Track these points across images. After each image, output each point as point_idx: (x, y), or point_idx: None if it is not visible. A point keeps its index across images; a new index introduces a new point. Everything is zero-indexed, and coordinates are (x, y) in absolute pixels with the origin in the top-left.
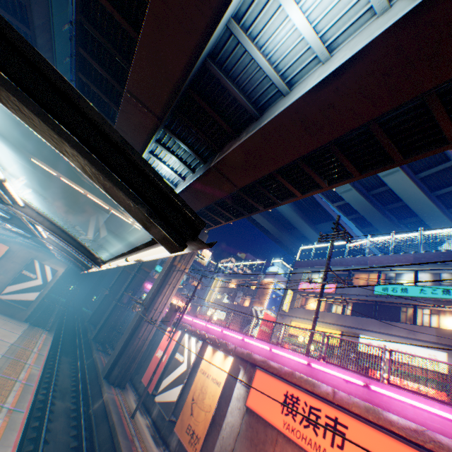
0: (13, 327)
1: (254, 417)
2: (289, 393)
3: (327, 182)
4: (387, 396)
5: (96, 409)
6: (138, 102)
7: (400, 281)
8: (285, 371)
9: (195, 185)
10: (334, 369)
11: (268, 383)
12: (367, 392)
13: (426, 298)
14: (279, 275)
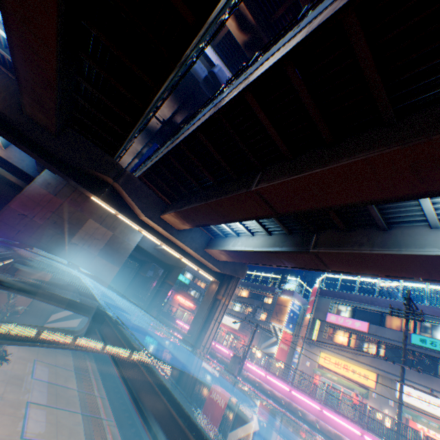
0: (64, 361)
1: None
2: None
3: None
4: None
5: None
6: (262, 199)
7: (436, 333)
8: None
9: (277, 253)
10: None
11: None
12: None
13: None
14: (296, 294)
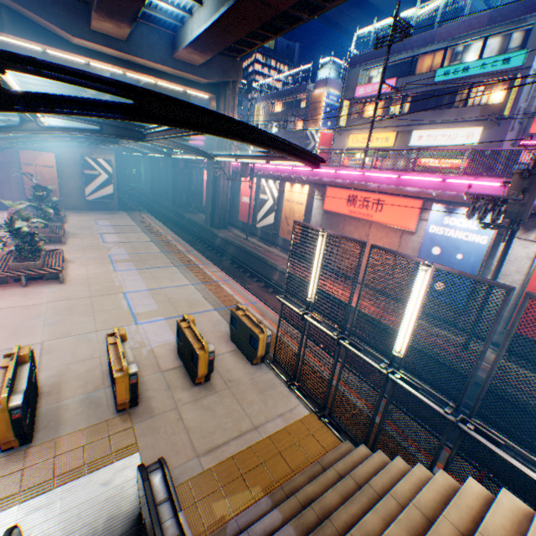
0: (120, 217)
1: (330, 215)
2: (350, 196)
3: None
4: (409, 180)
5: (220, 244)
6: None
7: (465, 58)
8: (347, 184)
9: (226, 19)
10: (380, 173)
11: (336, 194)
12: (398, 181)
13: (484, 75)
14: (331, 82)
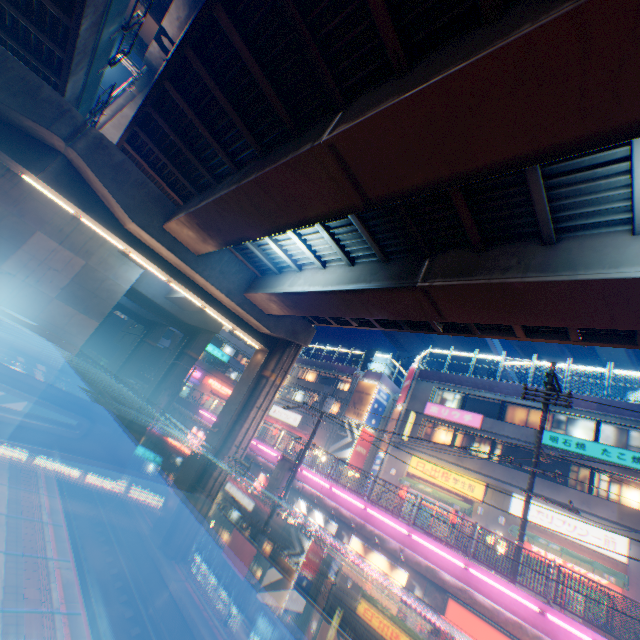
0: None
1: None
2: None
3: (578, 333)
4: None
5: (162, 610)
6: (341, 166)
7: (572, 429)
8: (506, 618)
9: (362, 294)
10: (585, 630)
11: (473, 628)
12: None
13: (609, 462)
14: (385, 377)
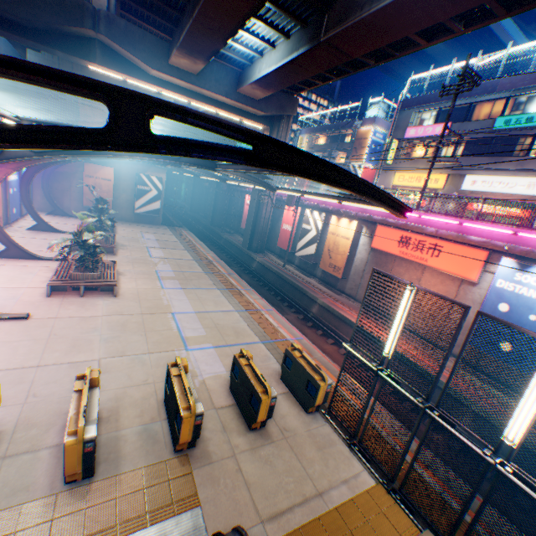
0: (164, 232)
1: (377, 253)
2: (403, 237)
3: (462, 23)
4: (472, 228)
5: (256, 268)
6: None
7: (529, 108)
8: (400, 224)
9: (297, 62)
10: (438, 217)
11: (386, 233)
12: (459, 227)
13: None
14: (379, 120)
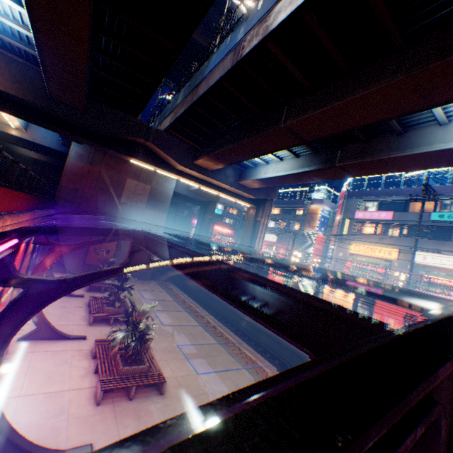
0: (155, 288)
1: None
2: (407, 313)
3: None
4: None
5: (245, 327)
6: (291, 133)
7: None
8: None
9: (307, 173)
10: None
11: (387, 308)
12: None
13: None
14: (325, 201)
